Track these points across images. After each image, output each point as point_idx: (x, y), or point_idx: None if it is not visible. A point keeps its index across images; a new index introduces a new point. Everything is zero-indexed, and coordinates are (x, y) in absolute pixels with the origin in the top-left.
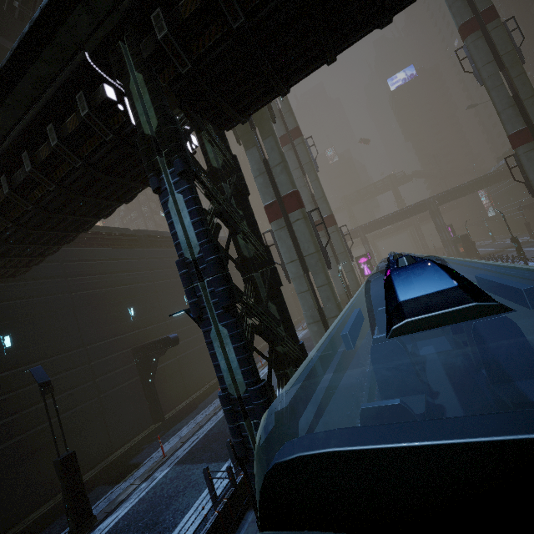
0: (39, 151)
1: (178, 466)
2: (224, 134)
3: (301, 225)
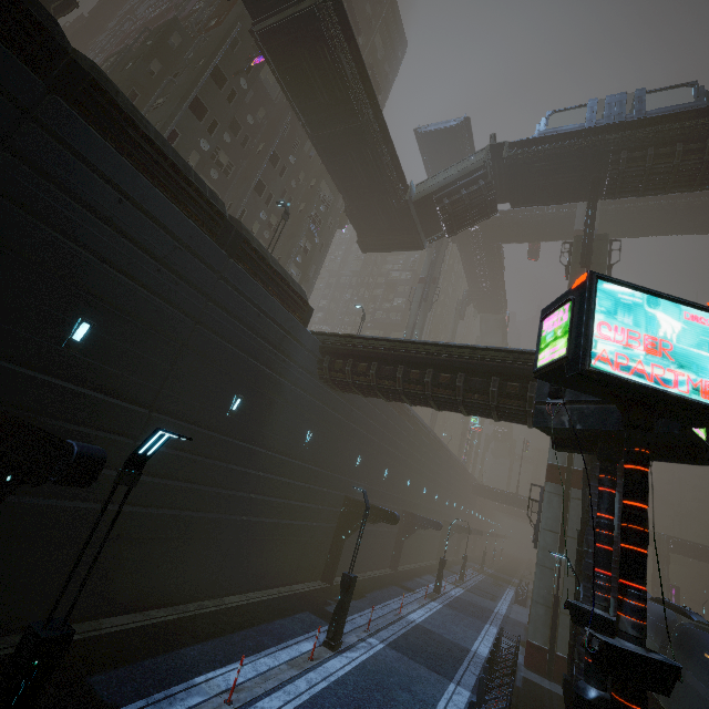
0: (507, 384)
1: (393, 650)
2: None
3: (580, 506)
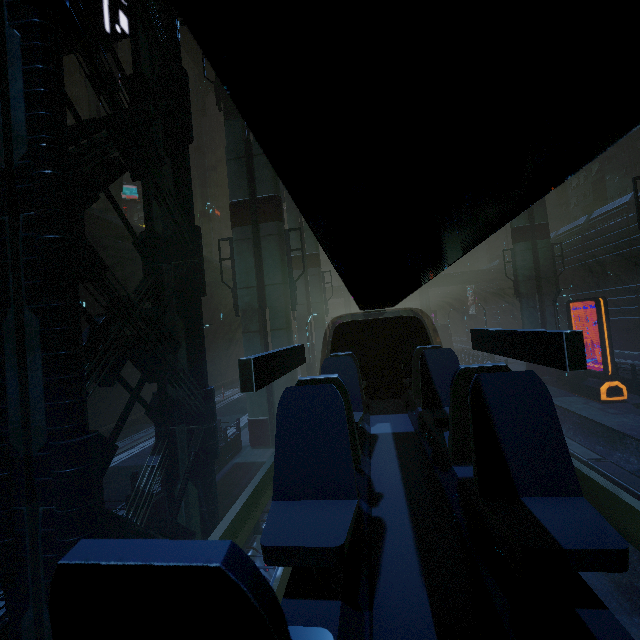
0: None
1: None
2: (177, 31)
3: (273, 243)
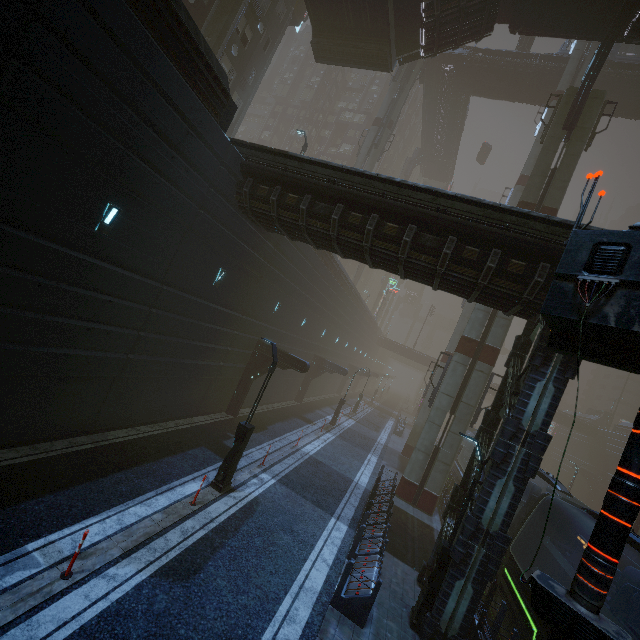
0: (465, 248)
1: (283, 486)
2: None
3: (481, 378)
